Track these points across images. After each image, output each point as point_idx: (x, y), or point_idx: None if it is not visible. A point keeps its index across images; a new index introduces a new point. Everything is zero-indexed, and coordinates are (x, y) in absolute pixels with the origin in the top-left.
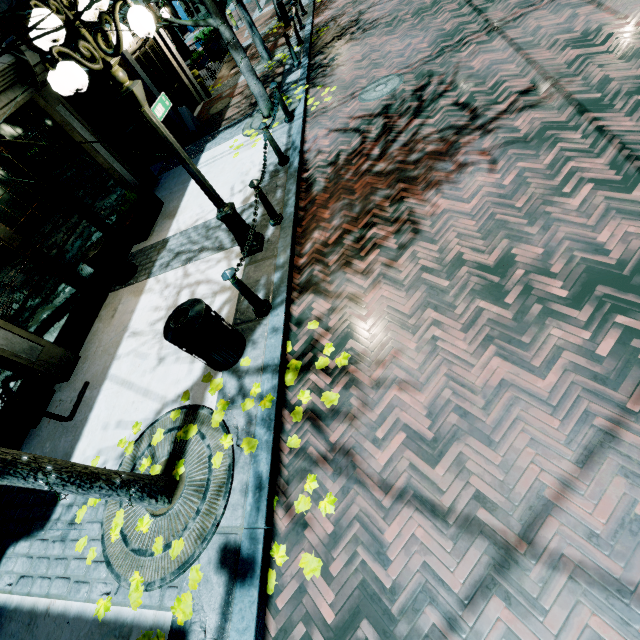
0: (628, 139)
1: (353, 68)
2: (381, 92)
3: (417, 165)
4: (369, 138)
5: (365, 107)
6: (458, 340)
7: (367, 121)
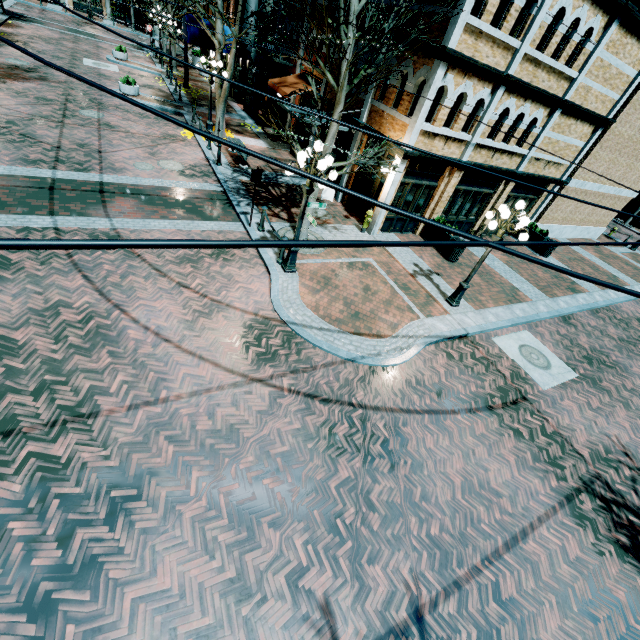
0: (71, 93)
1: (10, 52)
2: (17, 62)
3: (16, 77)
4: (2, 67)
5: (7, 62)
6: (2, 94)
7: (5, 64)
